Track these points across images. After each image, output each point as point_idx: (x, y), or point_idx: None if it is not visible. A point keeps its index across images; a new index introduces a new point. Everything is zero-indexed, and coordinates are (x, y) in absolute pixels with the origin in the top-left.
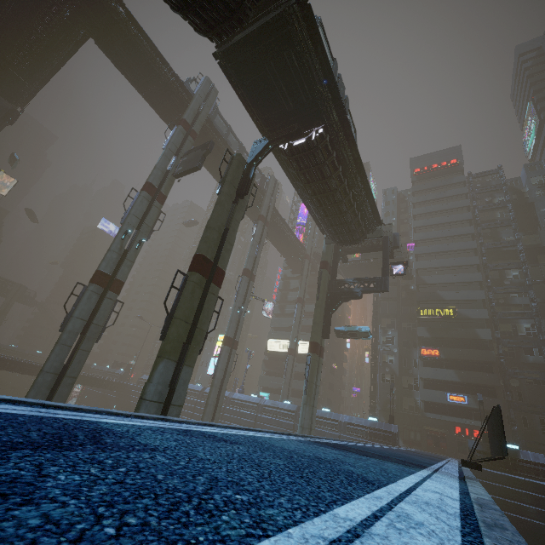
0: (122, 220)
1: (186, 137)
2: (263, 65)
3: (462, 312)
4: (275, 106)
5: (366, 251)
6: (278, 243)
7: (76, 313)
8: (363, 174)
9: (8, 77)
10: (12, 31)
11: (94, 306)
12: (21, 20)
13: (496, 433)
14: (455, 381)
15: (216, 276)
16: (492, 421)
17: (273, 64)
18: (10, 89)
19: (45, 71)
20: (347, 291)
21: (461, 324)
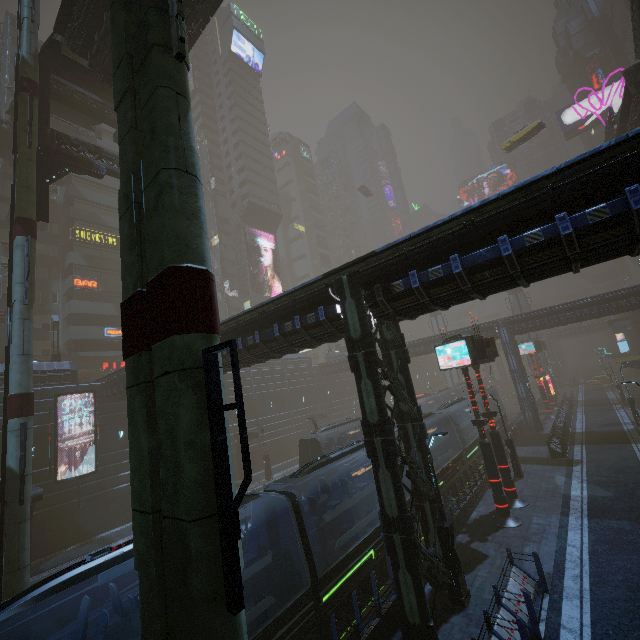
0: None
1: None
2: None
3: None
4: None
5: (85, 111)
6: None
7: None
8: (210, 14)
9: None
10: None
11: None
12: None
13: None
14: (113, 316)
15: None
16: None
17: None
18: None
19: None
20: (82, 159)
21: None
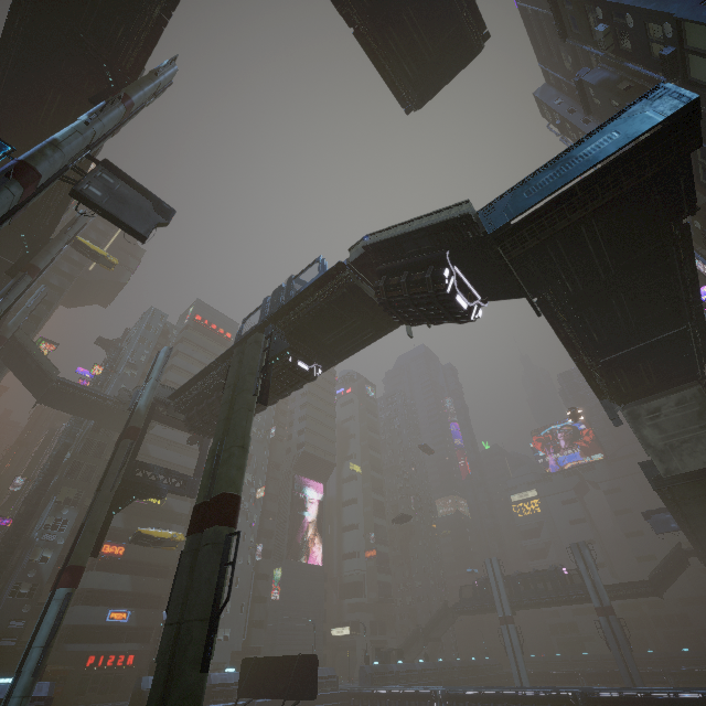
0: None
1: (116, 129)
2: (355, 316)
3: (170, 501)
4: (322, 331)
5: (172, 425)
6: None
7: None
8: None
9: None
10: None
11: None
12: None
13: (288, 678)
14: (125, 591)
15: None
16: (277, 665)
17: (359, 323)
18: None
19: None
20: (151, 485)
21: (163, 515)
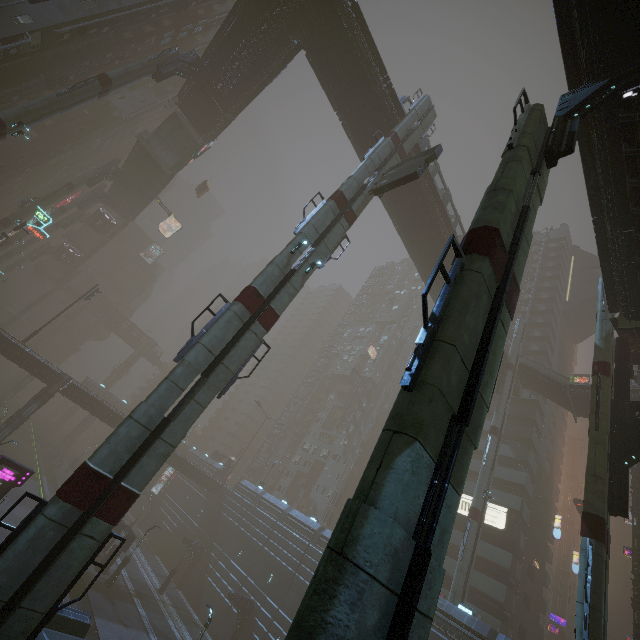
0: (296, 228)
1: (393, 152)
2: None
3: None
4: None
5: None
6: None
7: (204, 339)
8: None
9: (208, 106)
10: (226, 52)
11: (232, 336)
12: (238, 37)
13: None
14: None
15: (509, 288)
16: None
17: None
18: (205, 121)
19: (244, 96)
20: None
21: None
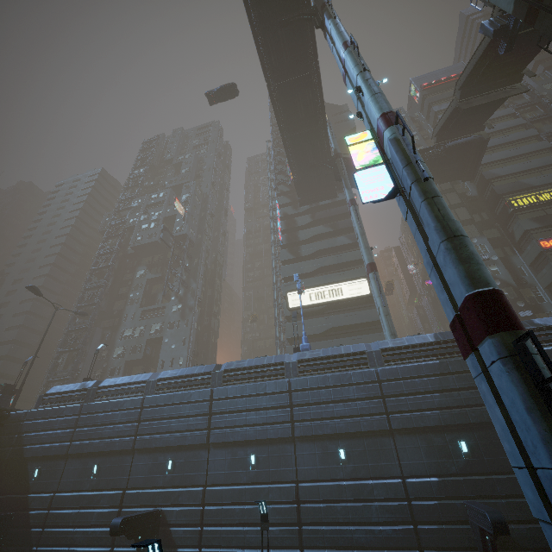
0: None
1: None
2: None
3: None
4: None
5: None
6: (298, 137)
7: None
8: None
9: None
10: None
11: None
12: None
13: None
14: None
15: None
16: None
17: None
18: None
19: None
20: None
21: None
